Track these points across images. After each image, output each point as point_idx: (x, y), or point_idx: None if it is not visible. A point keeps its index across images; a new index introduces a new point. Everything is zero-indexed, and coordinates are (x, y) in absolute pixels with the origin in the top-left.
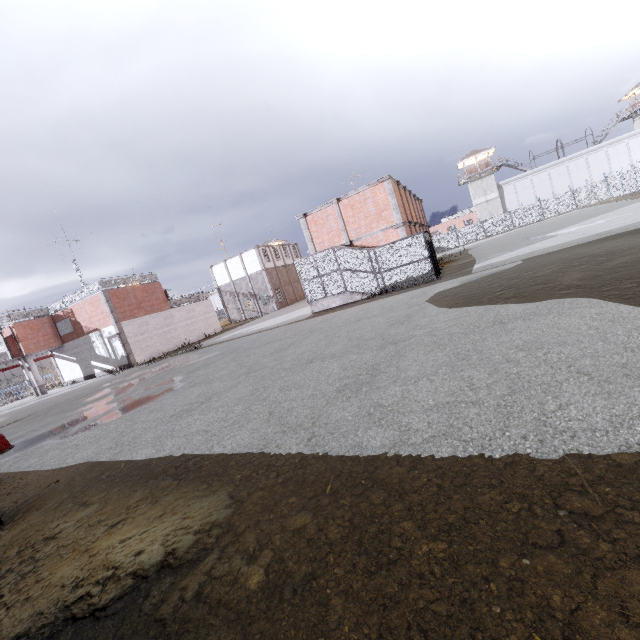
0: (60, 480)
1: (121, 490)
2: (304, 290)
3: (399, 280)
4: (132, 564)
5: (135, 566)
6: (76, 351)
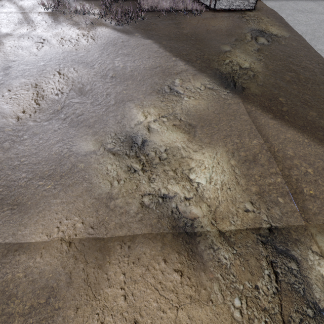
0: (264, 8)
1: (275, 20)
2: None
3: None
4: (271, 31)
5: (271, 32)
6: None
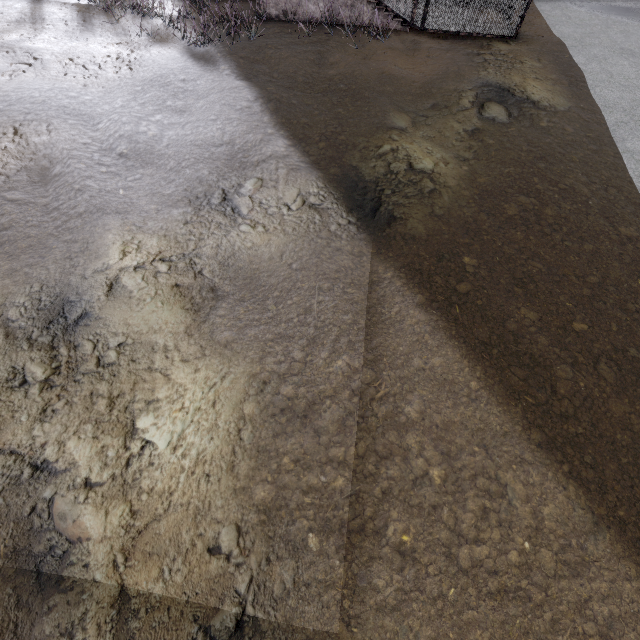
0: (544, 37)
1: (552, 68)
2: None
3: None
4: (529, 94)
5: (529, 95)
6: None
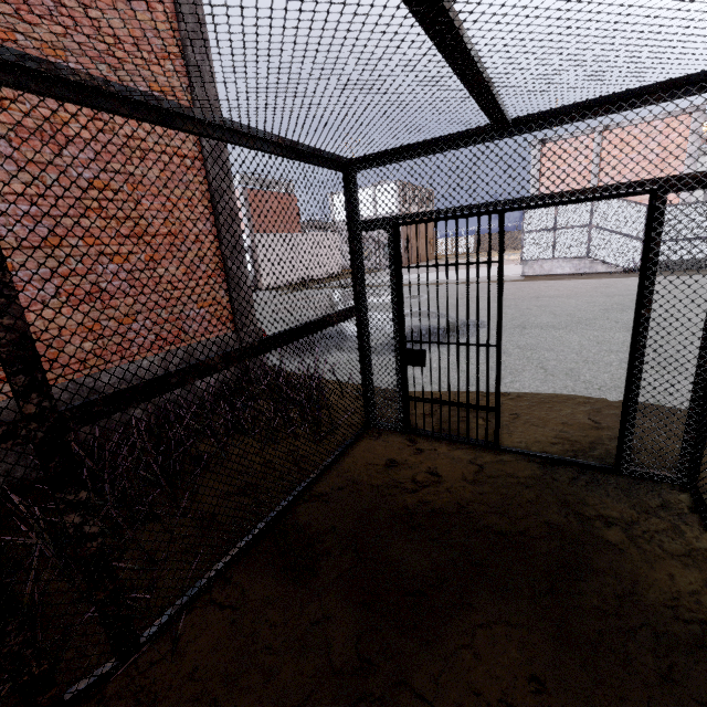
0: (602, 422)
1: None
2: (523, 243)
3: (678, 257)
4: None
5: None
6: None
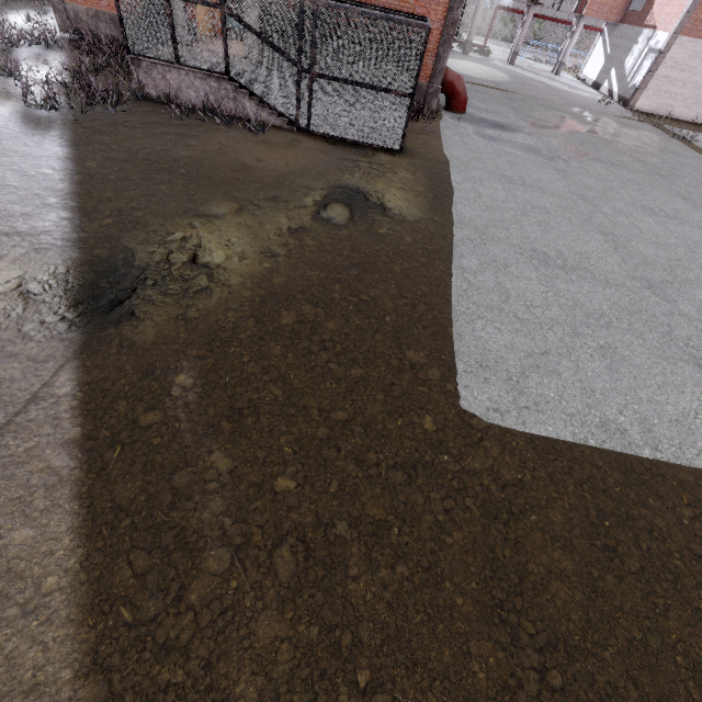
0: (432, 155)
1: (424, 182)
2: None
3: None
4: (385, 201)
5: (384, 202)
6: (617, 42)
